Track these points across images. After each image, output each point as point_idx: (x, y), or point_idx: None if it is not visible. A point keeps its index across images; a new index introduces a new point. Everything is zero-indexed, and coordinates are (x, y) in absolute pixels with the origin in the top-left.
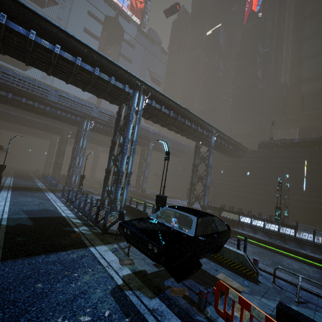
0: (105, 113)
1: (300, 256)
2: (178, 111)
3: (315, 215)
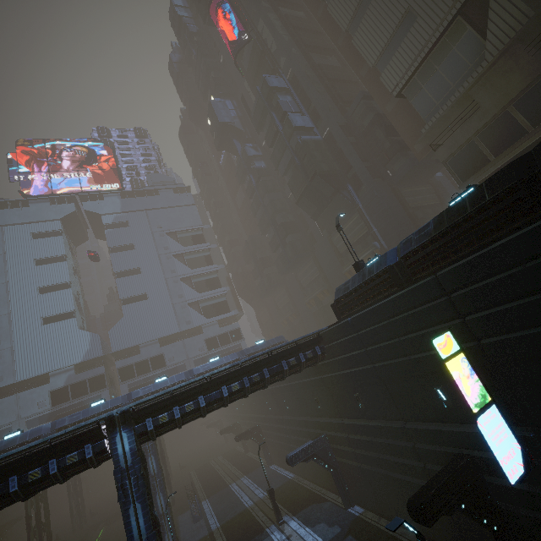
0: None
1: None
2: None
3: None
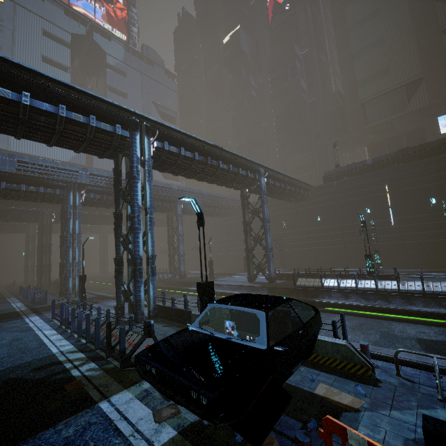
0: (100, 176)
1: (413, 315)
2: (205, 151)
3: (413, 253)
